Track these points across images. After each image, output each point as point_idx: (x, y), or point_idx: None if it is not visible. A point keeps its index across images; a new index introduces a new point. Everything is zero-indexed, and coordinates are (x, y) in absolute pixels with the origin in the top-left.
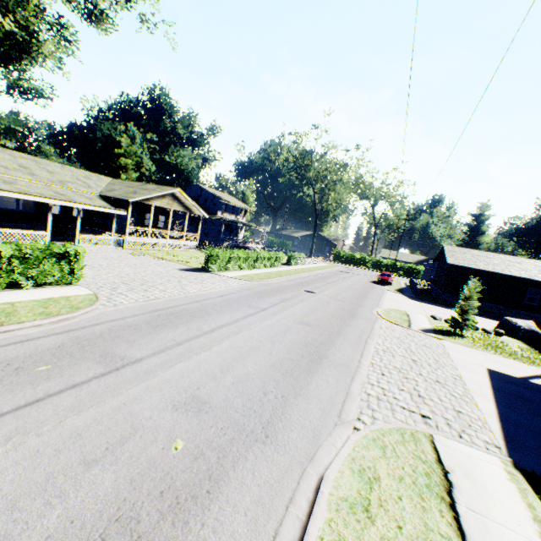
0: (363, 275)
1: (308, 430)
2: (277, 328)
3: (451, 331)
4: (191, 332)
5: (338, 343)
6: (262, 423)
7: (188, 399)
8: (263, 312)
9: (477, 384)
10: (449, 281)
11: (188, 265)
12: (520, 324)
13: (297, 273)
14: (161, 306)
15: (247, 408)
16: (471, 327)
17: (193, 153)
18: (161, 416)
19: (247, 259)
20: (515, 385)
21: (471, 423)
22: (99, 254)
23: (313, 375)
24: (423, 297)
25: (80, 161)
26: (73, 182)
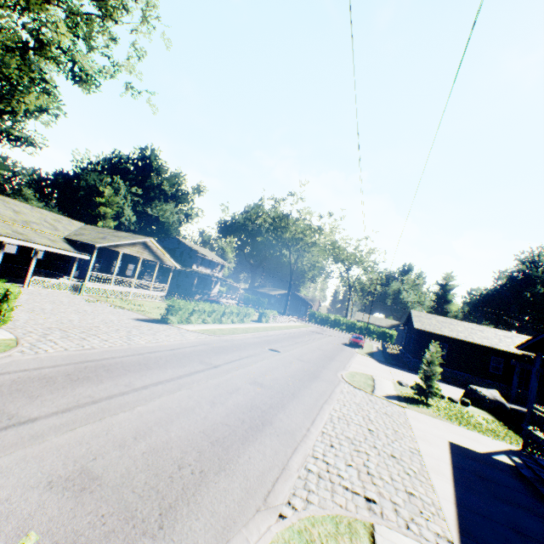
0: (335, 336)
1: (219, 518)
2: (224, 387)
3: (417, 399)
4: (117, 388)
5: (289, 407)
6: (161, 508)
7: (73, 473)
8: (214, 369)
9: (436, 459)
10: (417, 345)
11: (148, 316)
12: (485, 393)
13: (267, 330)
14: (93, 357)
15: (149, 487)
16: (435, 395)
17: (176, 208)
18: (23, 497)
19: (213, 313)
20: (477, 462)
21: (423, 509)
22: (48, 297)
23: (248, 445)
24: (392, 361)
25: (59, 206)
26: (39, 223)
